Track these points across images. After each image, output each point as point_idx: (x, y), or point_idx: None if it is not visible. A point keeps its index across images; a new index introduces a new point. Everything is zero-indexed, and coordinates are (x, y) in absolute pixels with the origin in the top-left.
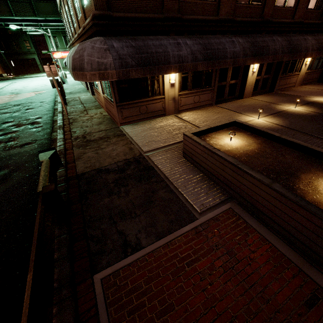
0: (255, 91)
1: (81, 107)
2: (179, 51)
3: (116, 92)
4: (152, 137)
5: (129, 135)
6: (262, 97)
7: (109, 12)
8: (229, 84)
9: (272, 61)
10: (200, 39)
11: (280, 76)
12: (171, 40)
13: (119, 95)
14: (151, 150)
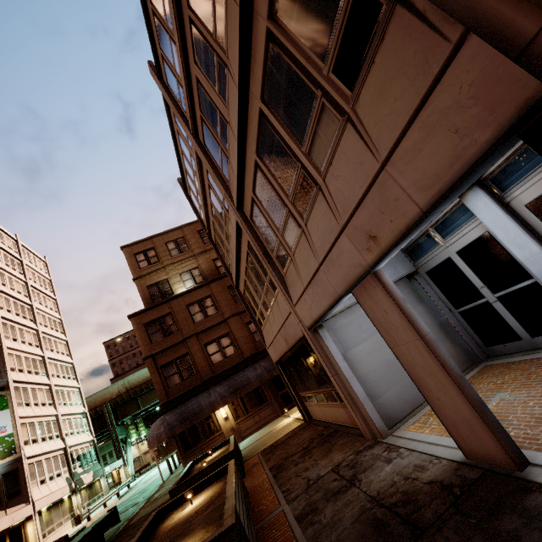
0: None
1: (181, 470)
2: (209, 399)
3: (181, 446)
4: None
5: None
6: None
7: (168, 399)
8: None
9: None
10: (228, 381)
11: None
12: (205, 394)
13: (183, 447)
14: None
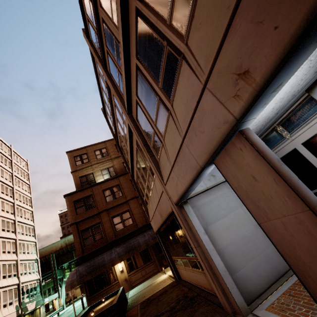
0: None
1: None
2: (111, 256)
3: (88, 290)
4: None
5: None
6: None
7: (83, 255)
8: None
9: None
10: (125, 244)
11: None
12: (108, 252)
13: (90, 291)
14: None
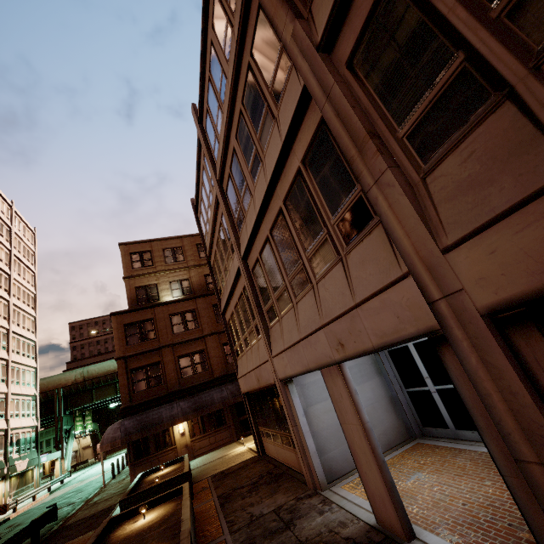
0: None
1: (124, 477)
2: (171, 412)
3: (132, 453)
4: None
5: None
6: None
7: (130, 404)
8: None
9: None
10: (193, 398)
11: None
12: (168, 406)
13: (134, 455)
14: None
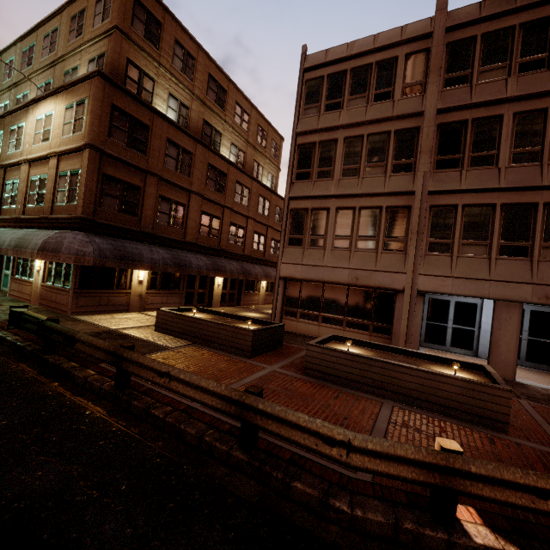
0: (223, 303)
1: None
2: (152, 255)
3: (78, 279)
4: (118, 322)
5: (88, 320)
6: (229, 308)
7: (94, 218)
8: (197, 292)
9: (231, 277)
10: (170, 251)
11: (243, 293)
12: (146, 247)
13: (80, 282)
14: (121, 328)
